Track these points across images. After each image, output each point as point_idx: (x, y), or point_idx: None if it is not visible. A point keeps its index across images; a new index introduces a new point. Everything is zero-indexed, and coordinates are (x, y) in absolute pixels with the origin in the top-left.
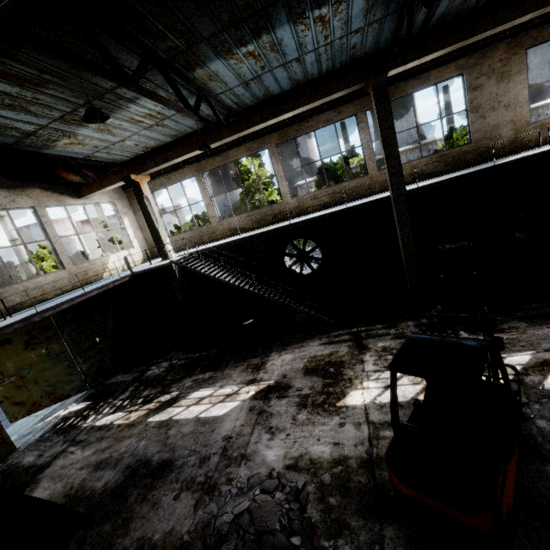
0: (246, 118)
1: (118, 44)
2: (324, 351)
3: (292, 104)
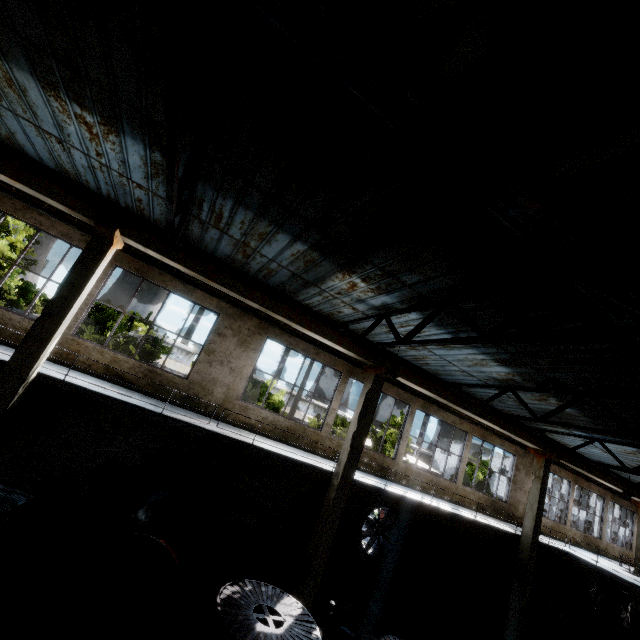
0: None
1: None
2: None
3: None
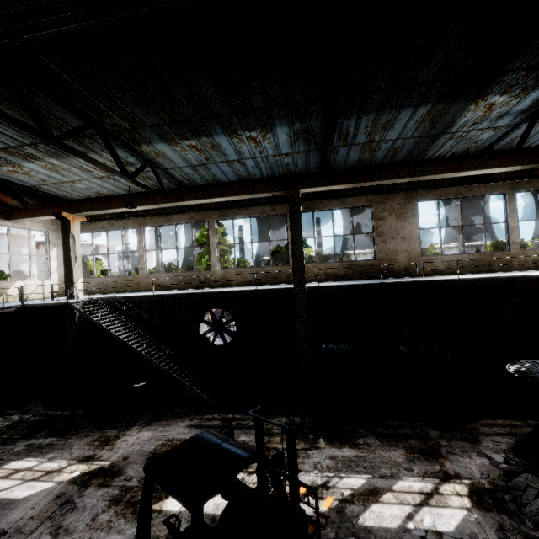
0: (182, 192)
1: (63, 109)
2: (185, 435)
3: (223, 192)
